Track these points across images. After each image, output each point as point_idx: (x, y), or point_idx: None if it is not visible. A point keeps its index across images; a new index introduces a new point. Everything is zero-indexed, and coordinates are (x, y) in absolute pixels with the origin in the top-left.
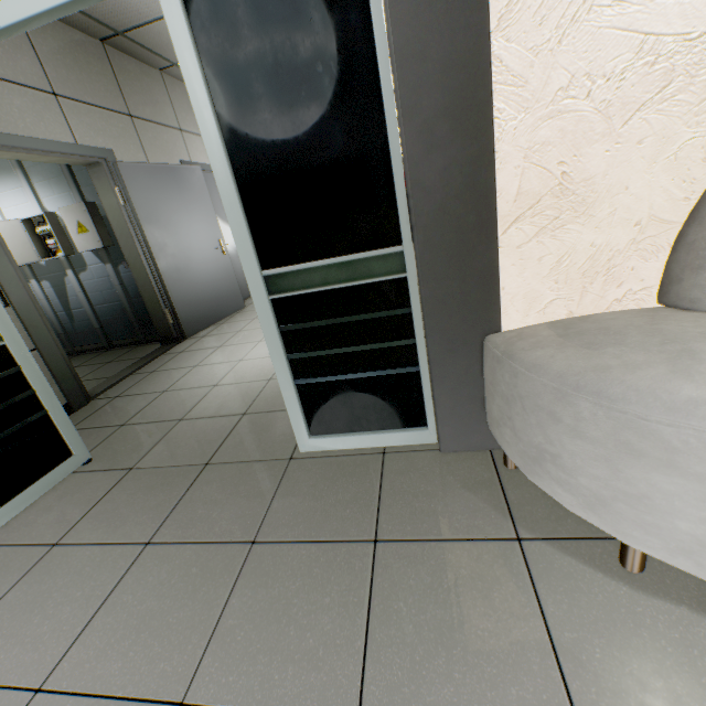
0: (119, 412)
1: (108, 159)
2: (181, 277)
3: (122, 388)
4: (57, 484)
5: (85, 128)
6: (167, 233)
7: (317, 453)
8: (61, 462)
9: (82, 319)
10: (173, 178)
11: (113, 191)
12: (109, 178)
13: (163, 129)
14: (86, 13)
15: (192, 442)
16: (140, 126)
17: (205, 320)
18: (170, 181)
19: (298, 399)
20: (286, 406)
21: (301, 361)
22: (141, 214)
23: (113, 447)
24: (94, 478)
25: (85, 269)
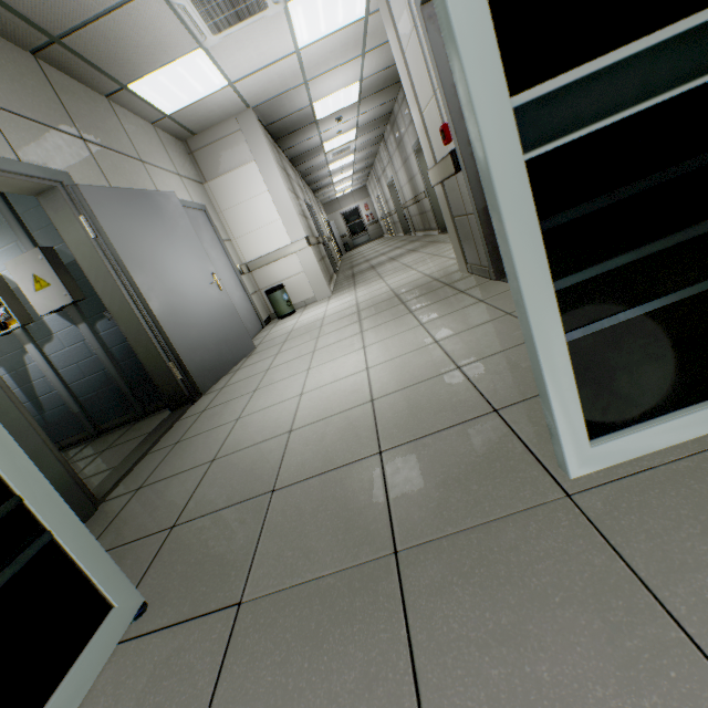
0: (155, 508)
1: (65, 183)
2: (180, 320)
3: (142, 475)
4: (94, 682)
5: (28, 145)
6: (153, 268)
7: (612, 472)
8: (92, 631)
9: (54, 406)
10: (148, 205)
11: (77, 221)
12: (70, 205)
13: (123, 158)
14: (10, 8)
15: (326, 521)
16: (96, 151)
17: (218, 369)
18: (145, 208)
19: (571, 372)
20: (548, 392)
21: (576, 290)
22: (119, 247)
23: (175, 569)
24: (169, 645)
25: (50, 339)
